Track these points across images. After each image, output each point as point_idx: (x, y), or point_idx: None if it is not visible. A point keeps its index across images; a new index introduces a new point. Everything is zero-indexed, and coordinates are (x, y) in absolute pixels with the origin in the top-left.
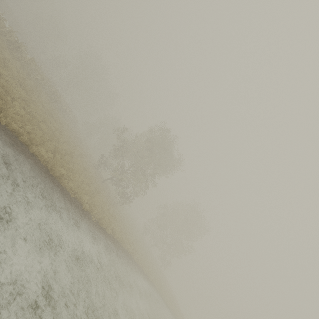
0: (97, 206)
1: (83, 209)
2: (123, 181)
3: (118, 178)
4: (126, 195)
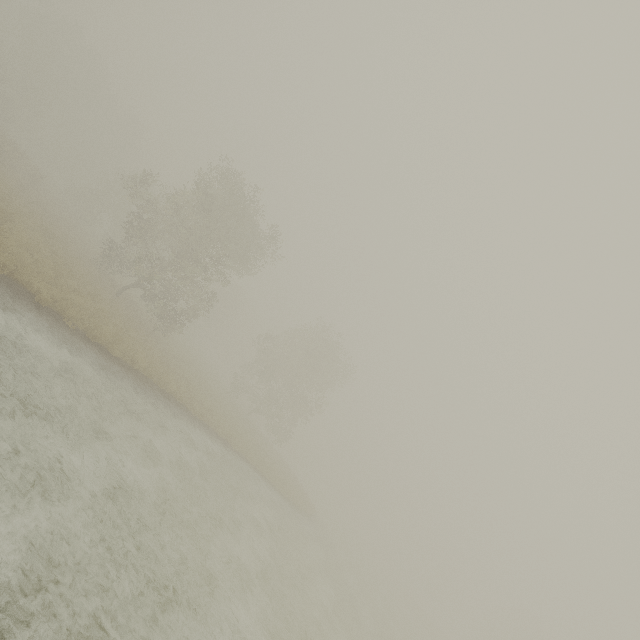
0: (84, 311)
1: (39, 303)
2: (153, 279)
3: (145, 278)
4: (172, 312)
